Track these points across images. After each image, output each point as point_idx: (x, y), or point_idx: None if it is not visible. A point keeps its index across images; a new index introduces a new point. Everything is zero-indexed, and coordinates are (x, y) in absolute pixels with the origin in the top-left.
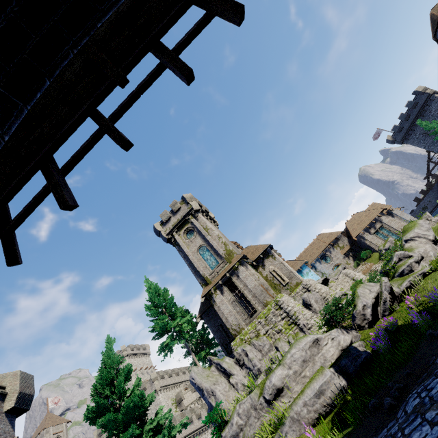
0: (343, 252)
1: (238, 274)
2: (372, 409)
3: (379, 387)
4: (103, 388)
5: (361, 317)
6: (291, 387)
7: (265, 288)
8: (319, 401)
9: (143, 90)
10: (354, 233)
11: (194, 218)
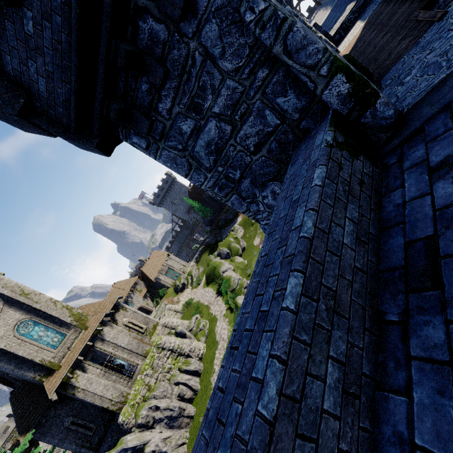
0: (142, 294)
1: (104, 338)
2: None
3: None
4: None
5: None
6: None
7: (140, 339)
8: None
9: None
10: (153, 276)
11: None
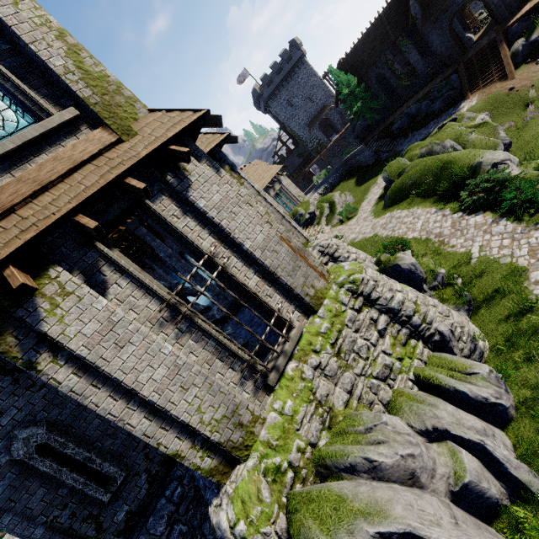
0: None
1: (188, 192)
2: None
3: None
4: None
5: None
6: None
7: (298, 248)
8: None
9: None
10: None
11: None
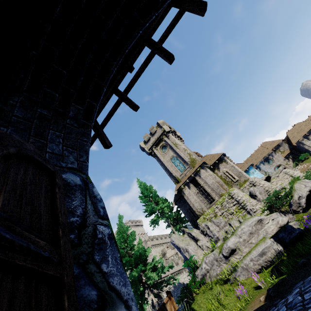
0: (283, 155)
1: (200, 175)
2: (301, 265)
3: (308, 252)
4: (121, 243)
5: (296, 204)
6: (241, 249)
7: (220, 184)
8: (261, 258)
9: (142, 71)
10: (294, 140)
11: (166, 137)
